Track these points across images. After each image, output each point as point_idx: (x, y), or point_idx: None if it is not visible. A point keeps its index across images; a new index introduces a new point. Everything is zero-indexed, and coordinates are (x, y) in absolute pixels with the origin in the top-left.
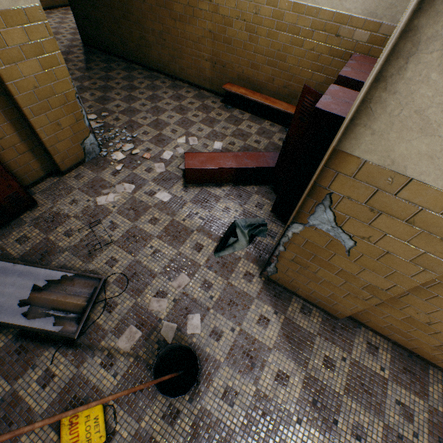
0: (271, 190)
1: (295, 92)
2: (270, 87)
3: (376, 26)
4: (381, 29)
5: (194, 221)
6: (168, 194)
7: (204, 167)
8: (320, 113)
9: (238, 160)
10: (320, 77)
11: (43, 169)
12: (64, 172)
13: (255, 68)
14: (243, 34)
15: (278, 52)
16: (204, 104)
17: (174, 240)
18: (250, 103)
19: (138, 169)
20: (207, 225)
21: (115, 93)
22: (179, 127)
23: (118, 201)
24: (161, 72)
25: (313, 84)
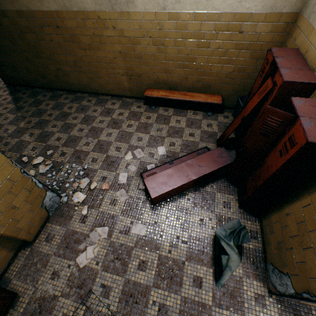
0: (227, 183)
1: (208, 83)
2: (185, 84)
3: (277, 17)
4: (282, 18)
5: (179, 248)
6: (142, 225)
7: (168, 190)
8: (315, 146)
9: (193, 168)
10: (229, 68)
11: (10, 250)
12: (32, 240)
13: (168, 72)
14: (151, 48)
15: (187, 56)
16: (131, 111)
17: (172, 282)
18: (169, 99)
19: (103, 205)
20: (193, 249)
21: (52, 126)
22: (121, 143)
23: (98, 253)
24: (84, 91)
25: (223, 74)
